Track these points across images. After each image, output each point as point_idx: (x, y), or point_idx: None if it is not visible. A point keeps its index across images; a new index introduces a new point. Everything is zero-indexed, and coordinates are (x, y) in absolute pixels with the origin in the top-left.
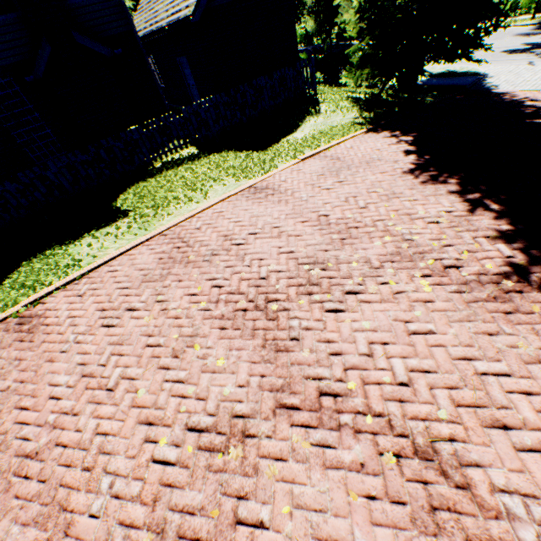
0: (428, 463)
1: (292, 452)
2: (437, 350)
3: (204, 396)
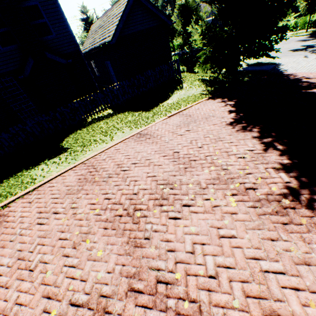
0: None
1: None
2: (236, 250)
3: (85, 279)
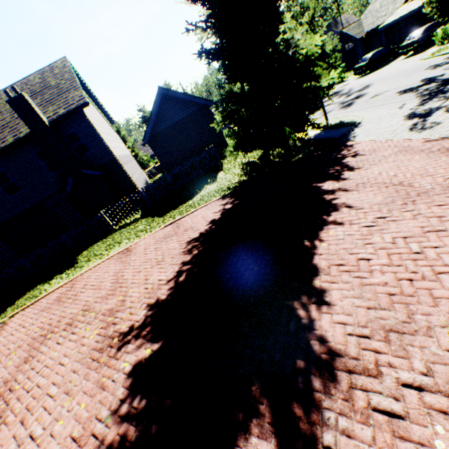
0: None
1: None
2: (54, 375)
3: None
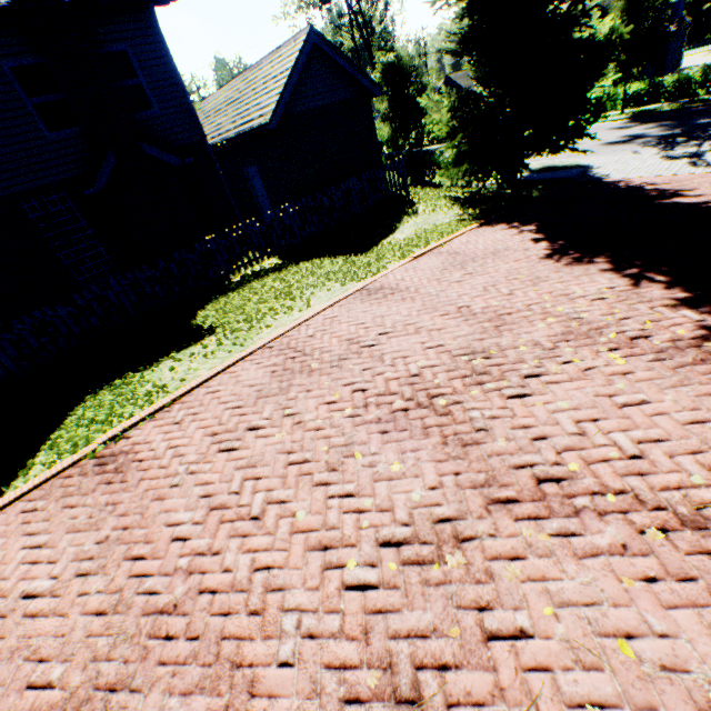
0: (703, 532)
1: (528, 548)
2: (660, 418)
3: (388, 507)
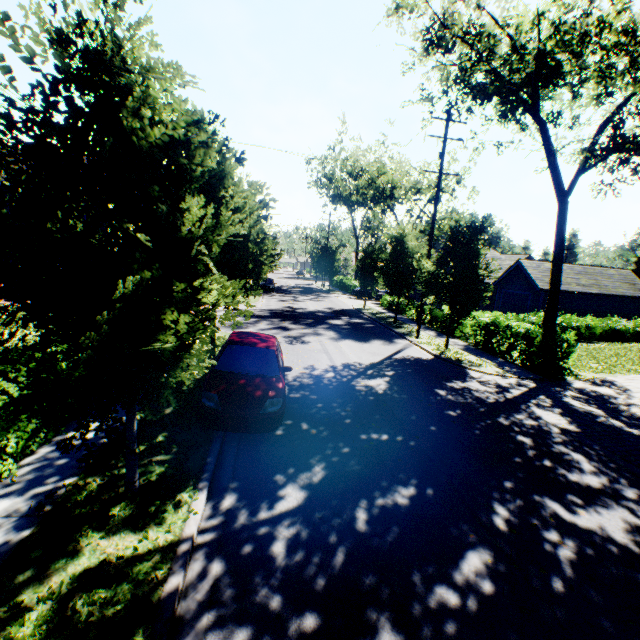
0: None
1: None
2: None
3: None
